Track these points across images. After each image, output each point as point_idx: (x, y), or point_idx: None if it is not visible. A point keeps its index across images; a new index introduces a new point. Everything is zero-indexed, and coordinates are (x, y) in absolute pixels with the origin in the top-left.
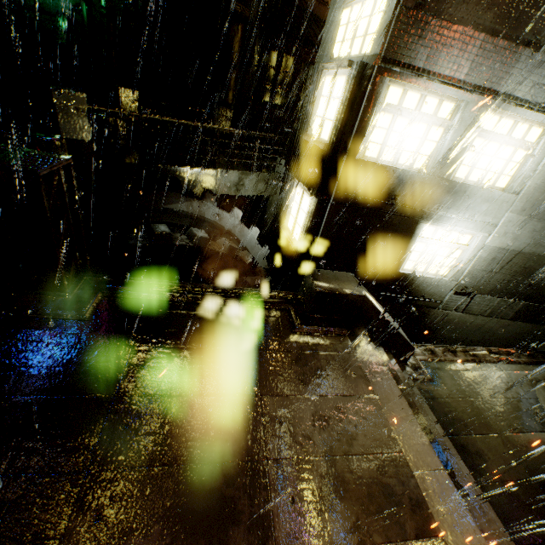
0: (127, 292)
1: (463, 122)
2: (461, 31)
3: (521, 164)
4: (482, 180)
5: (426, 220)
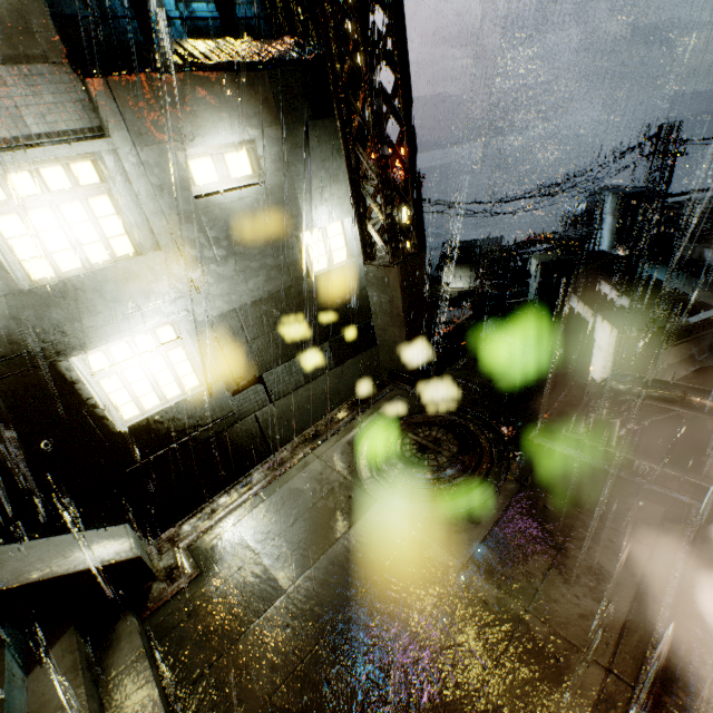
0: None
1: None
2: None
3: (121, 214)
4: (89, 261)
5: (63, 356)
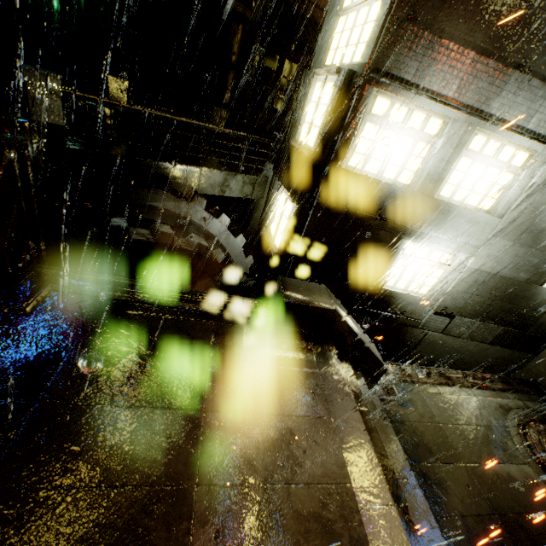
0: (79, 288)
1: (450, 140)
2: (451, 47)
3: (506, 188)
4: (467, 201)
5: (408, 237)
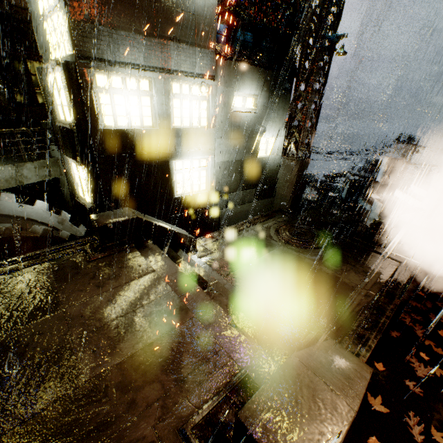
0: None
1: (159, 91)
2: (124, 34)
3: (208, 110)
4: (192, 124)
5: (172, 158)
